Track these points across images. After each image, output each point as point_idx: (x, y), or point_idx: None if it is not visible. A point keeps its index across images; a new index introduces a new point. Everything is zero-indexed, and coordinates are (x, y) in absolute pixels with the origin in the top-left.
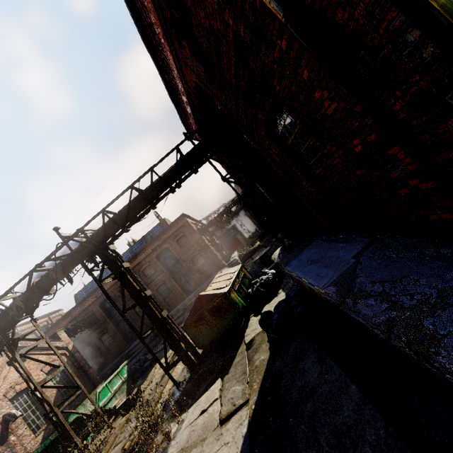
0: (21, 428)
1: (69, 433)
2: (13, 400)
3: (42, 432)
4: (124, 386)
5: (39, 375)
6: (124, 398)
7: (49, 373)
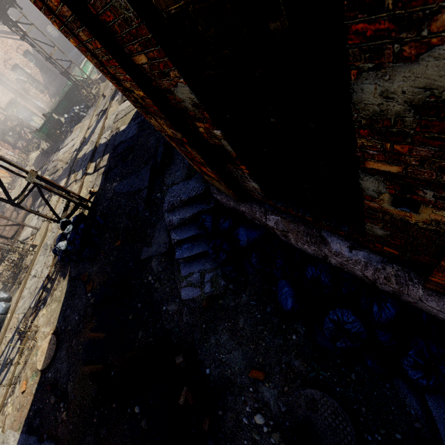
0: (32, 89)
1: (80, 83)
2: (13, 71)
3: (47, 94)
4: (95, 70)
5: (19, 56)
6: (100, 74)
7: (24, 56)
